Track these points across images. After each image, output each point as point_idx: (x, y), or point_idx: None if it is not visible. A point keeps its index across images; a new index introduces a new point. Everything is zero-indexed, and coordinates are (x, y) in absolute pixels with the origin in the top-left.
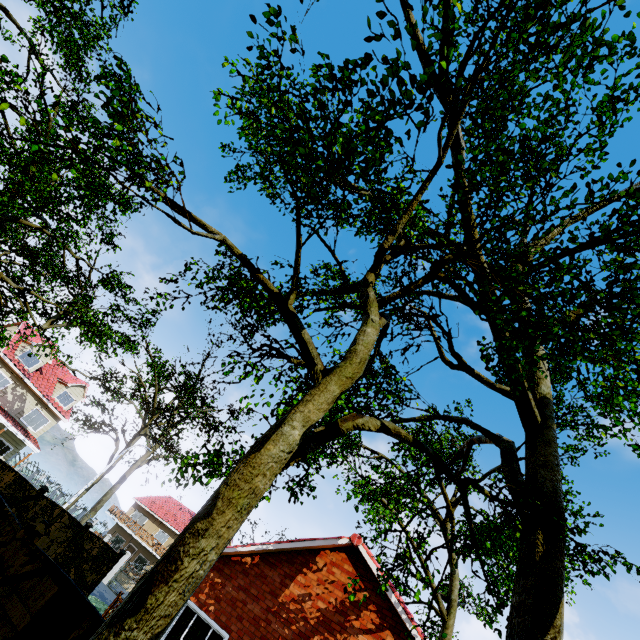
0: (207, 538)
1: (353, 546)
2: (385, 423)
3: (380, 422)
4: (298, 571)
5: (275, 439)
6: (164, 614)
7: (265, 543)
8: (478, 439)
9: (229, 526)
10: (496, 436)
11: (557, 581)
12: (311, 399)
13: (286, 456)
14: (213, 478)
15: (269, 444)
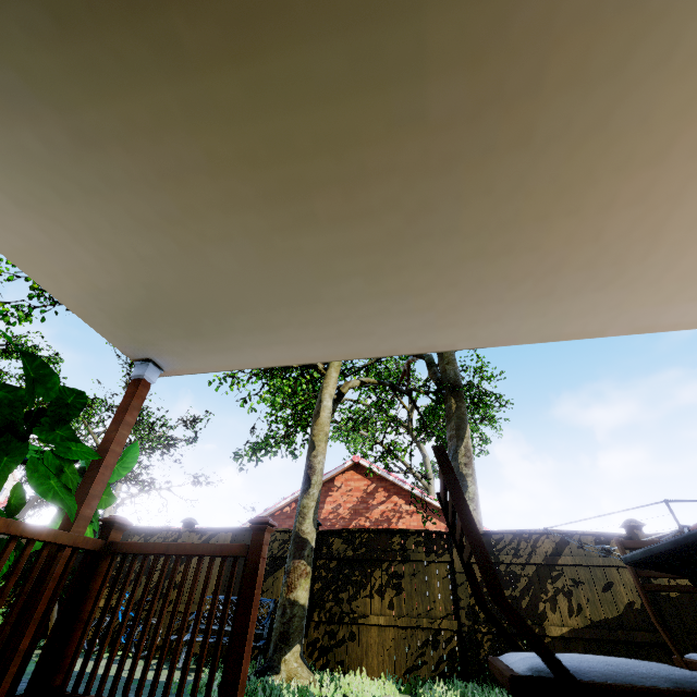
0: (319, 456)
1: (356, 464)
2: (362, 380)
3: (359, 380)
4: (326, 496)
5: (323, 410)
6: (320, 483)
7: (295, 493)
8: (412, 359)
9: (324, 449)
10: (421, 355)
11: (464, 417)
12: (328, 385)
13: (330, 415)
14: (272, 453)
15: (322, 413)
